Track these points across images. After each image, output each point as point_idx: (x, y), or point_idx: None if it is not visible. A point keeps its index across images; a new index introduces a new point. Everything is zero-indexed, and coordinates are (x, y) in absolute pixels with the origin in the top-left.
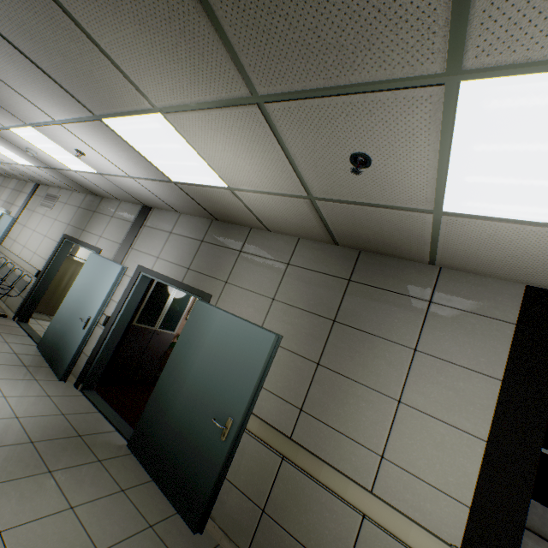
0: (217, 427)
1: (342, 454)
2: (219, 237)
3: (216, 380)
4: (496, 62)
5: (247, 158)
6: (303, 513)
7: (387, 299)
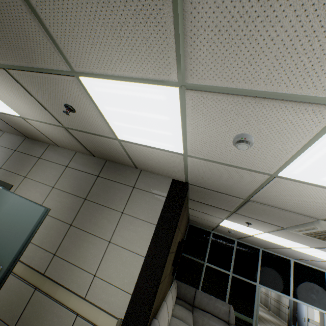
0: None
1: (73, 278)
2: (28, 148)
3: None
4: (84, 71)
5: (19, 99)
6: (41, 323)
7: (114, 186)
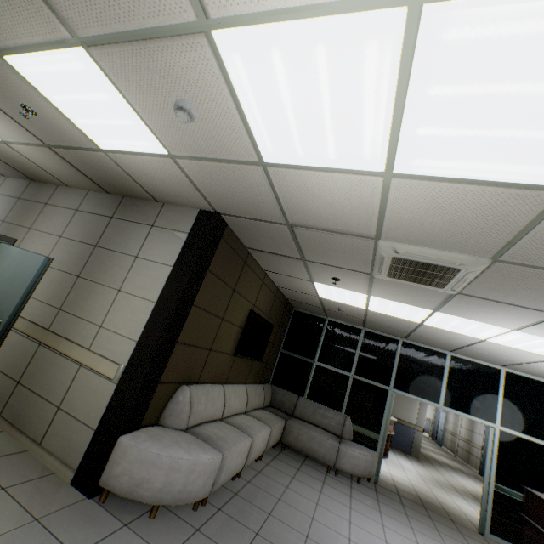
0: None
1: (79, 331)
2: (33, 194)
3: None
4: (1, 47)
5: None
6: (45, 375)
7: (130, 227)
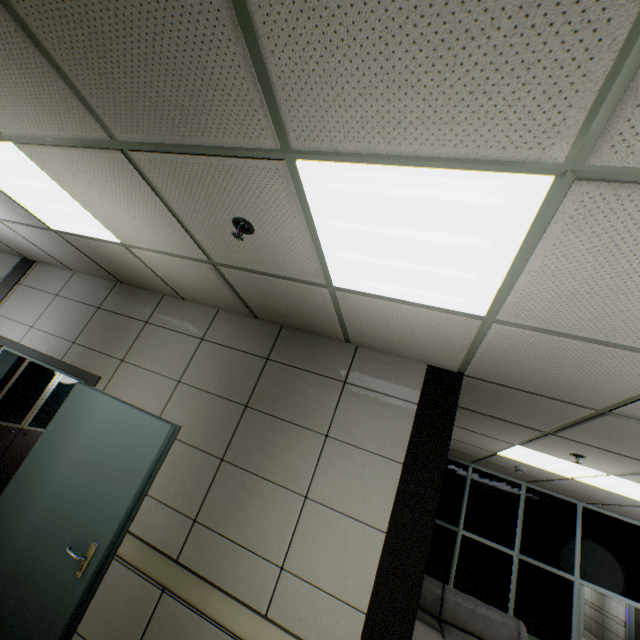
0: (73, 559)
1: (238, 572)
2: (122, 304)
3: (84, 492)
4: (314, 148)
5: (131, 210)
6: None
7: (304, 380)
